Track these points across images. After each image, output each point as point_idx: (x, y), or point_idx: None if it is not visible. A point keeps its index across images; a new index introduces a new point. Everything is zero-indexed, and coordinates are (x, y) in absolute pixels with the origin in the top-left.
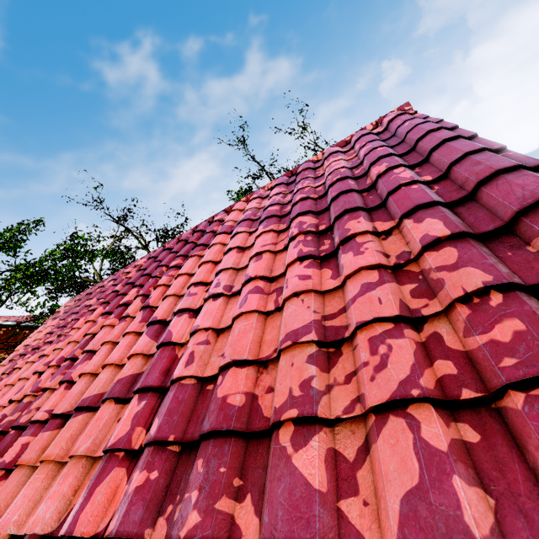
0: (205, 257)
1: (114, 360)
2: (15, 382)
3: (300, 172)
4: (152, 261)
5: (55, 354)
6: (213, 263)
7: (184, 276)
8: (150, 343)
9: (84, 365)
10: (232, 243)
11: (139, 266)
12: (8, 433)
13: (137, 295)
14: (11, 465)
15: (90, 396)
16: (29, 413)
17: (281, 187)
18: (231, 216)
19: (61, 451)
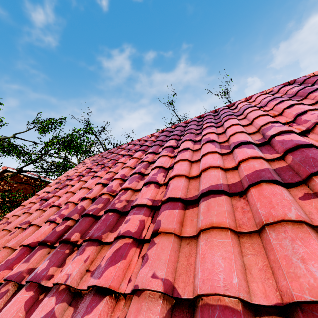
0: (257, 113)
1: (218, 164)
2: (74, 191)
3: (308, 77)
4: (167, 132)
5: (110, 174)
6: (269, 116)
7: (239, 125)
8: (259, 152)
9: (162, 175)
10: (291, 102)
11: (155, 136)
12: (107, 214)
13: (186, 139)
14: (136, 235)
15: (218, 184)
16: (121, 202)
17: (294, 85)
18: (246, 103)
19: (229, 221)
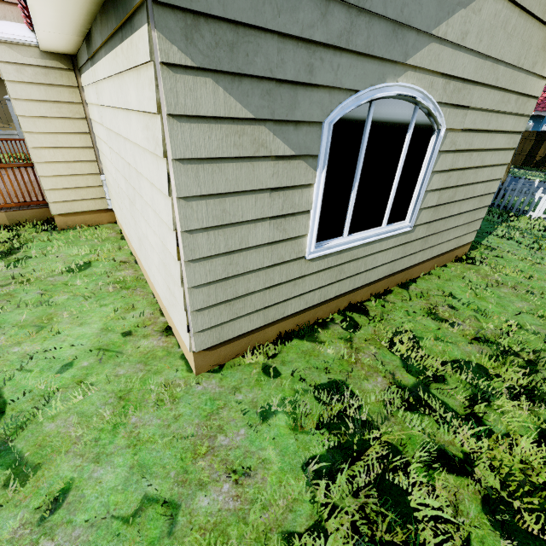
0: None
1: None
2: None
3: None
4: None
5: None
6: None
7: None
8: None
9: None
10: None
11: None
12: None
13: None
14: None
15: None
16: None
17: None
18: None
19: None
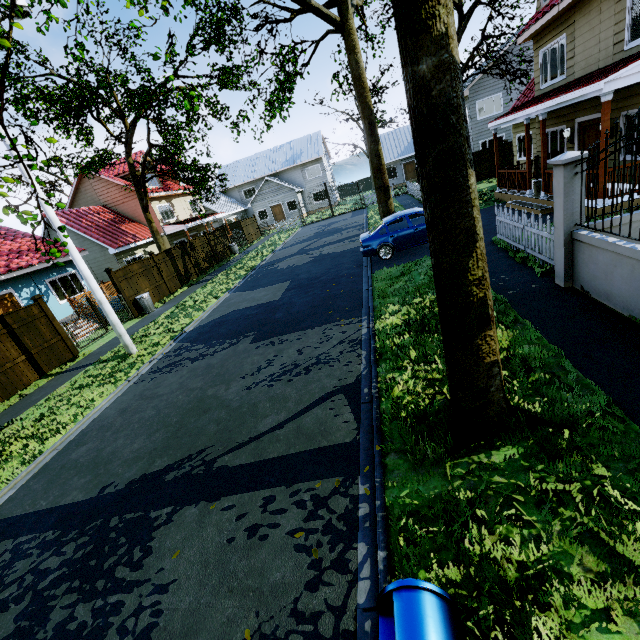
0: None
1: None
2: None
3: None
4: None
5: None
6: None
7: None
8: None
9: None
10: None
11: None
12: None
13: None
14: None
15: None
16: None
17: None
18: None
19: None
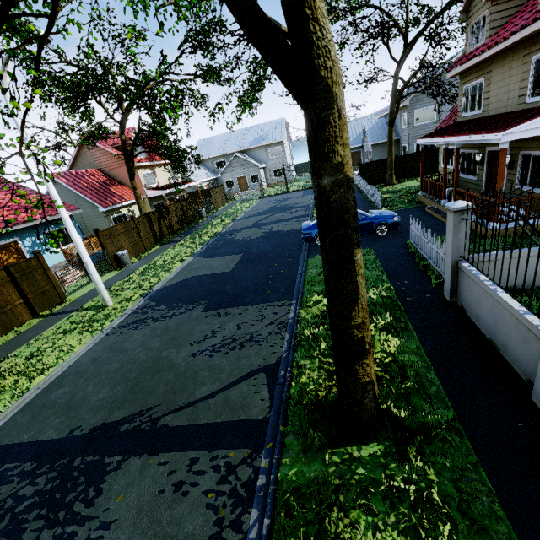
0: None
1: None
2: None
3: None
4: None
5: None
6: None
7: None
8: None
9: None
10: None
11: None
12: None
13: None
14: None
15: None
16: None
17: None
18: None
19: None
